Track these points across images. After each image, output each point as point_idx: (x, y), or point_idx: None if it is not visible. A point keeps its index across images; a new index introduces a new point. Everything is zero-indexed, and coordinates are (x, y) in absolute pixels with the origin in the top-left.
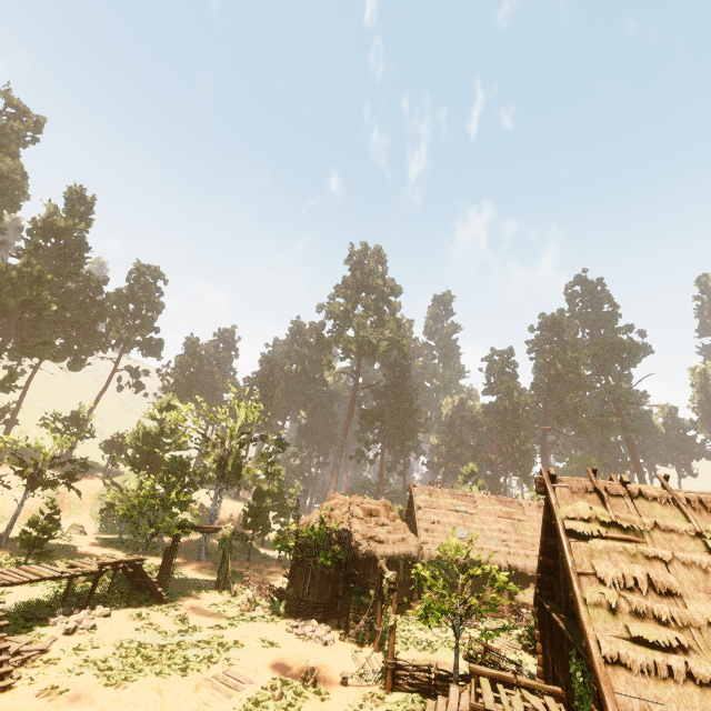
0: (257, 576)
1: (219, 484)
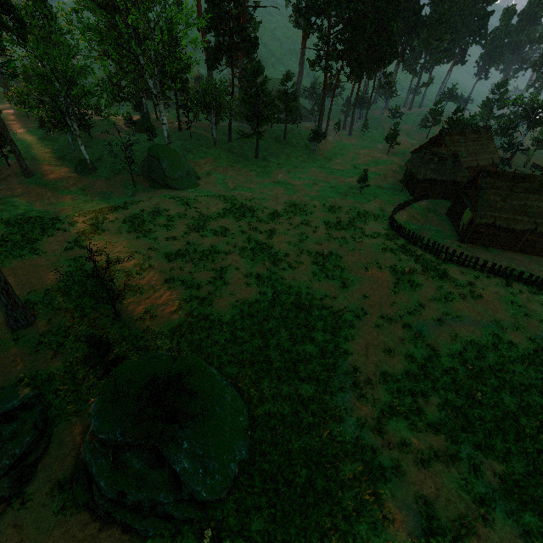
0: (538, 165)
1: (526, 130)
